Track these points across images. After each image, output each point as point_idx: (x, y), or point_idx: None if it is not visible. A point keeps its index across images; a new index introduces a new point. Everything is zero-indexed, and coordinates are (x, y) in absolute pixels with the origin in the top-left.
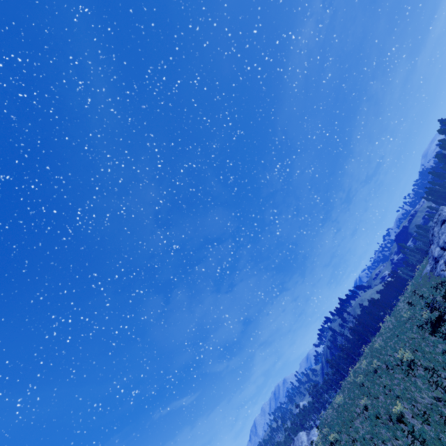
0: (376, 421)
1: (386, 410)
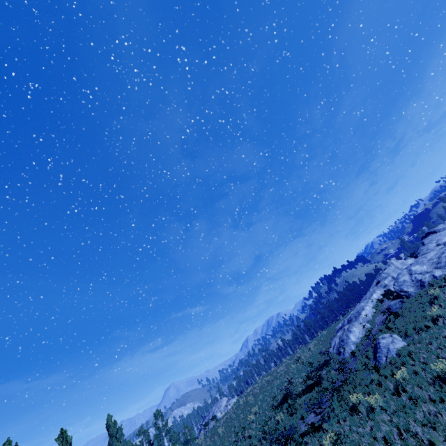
0: None
1: None
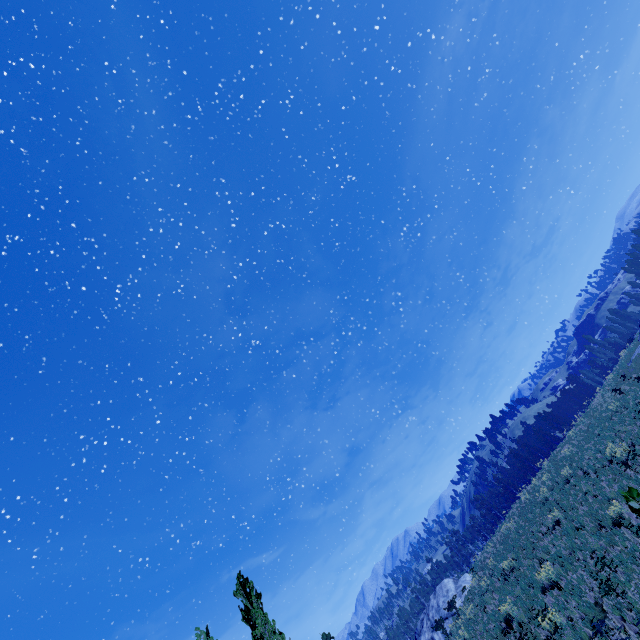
0: (578, 532)
1: (593, 516)
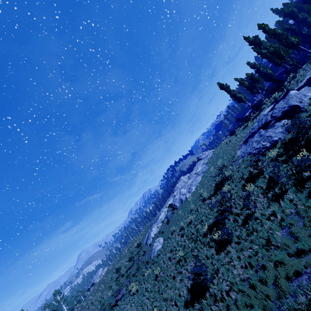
0: None
1: None
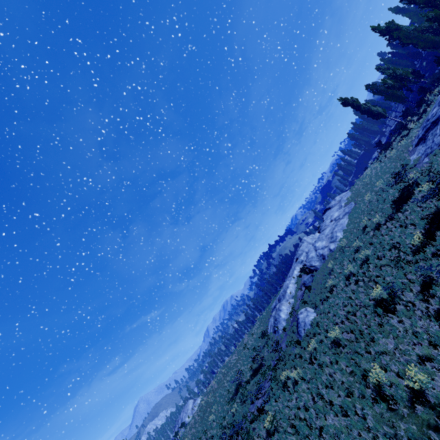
0: None
1: None
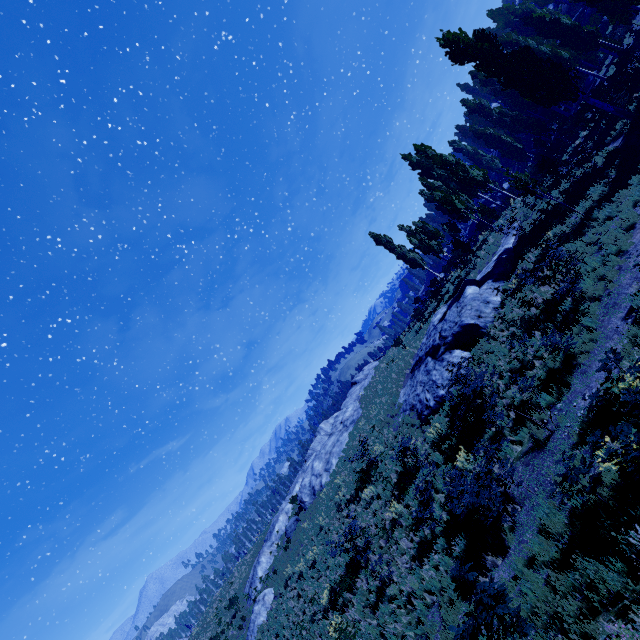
0: None
1: None
